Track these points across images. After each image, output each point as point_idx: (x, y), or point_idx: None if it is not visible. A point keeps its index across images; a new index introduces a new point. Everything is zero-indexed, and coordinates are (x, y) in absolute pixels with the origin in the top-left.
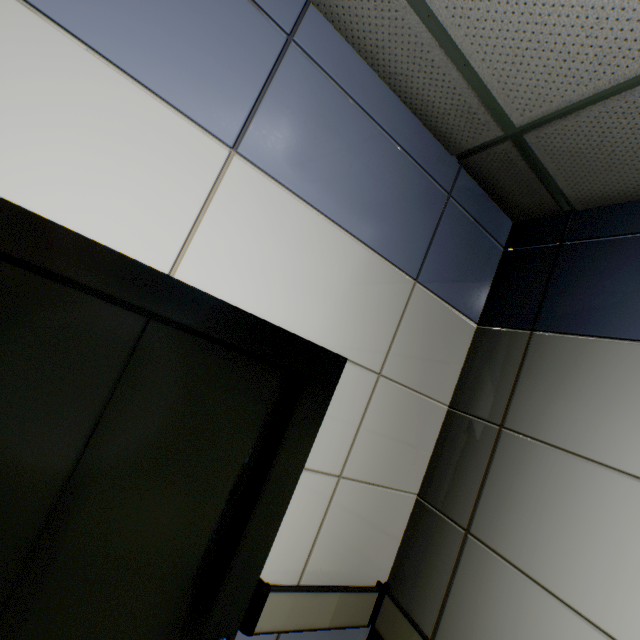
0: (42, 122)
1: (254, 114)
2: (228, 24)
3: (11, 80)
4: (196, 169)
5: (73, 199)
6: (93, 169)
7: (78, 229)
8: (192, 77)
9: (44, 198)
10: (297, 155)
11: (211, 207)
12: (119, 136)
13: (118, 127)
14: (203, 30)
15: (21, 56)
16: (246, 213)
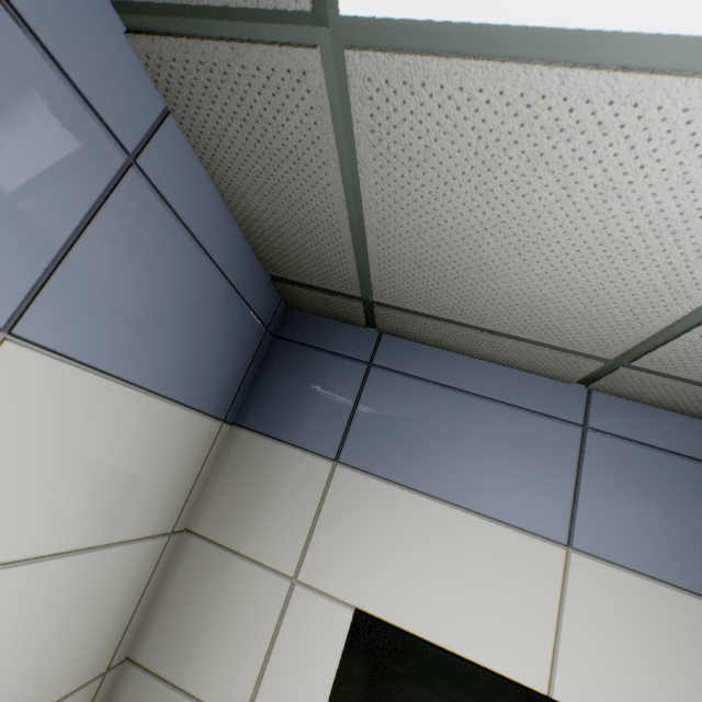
0: (438, 570)
1: (575, 505)
2: (534, 442)
3: (419, 546)
4: (542, 575)
5: (464, 628)
6: (472, 598)
7: (471, 656)
8: (520, 496)
9: (447, 632)
10: (629, 530)
11: (565, 610)
12: (483, 564)
13: (481, 557)
14: (518, 456)
15: (422, 528)
16: (599, 609)
